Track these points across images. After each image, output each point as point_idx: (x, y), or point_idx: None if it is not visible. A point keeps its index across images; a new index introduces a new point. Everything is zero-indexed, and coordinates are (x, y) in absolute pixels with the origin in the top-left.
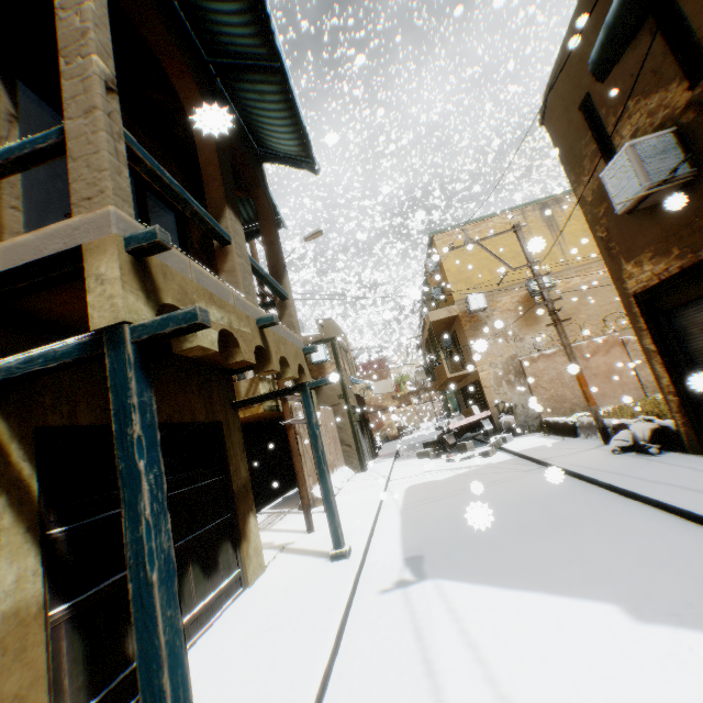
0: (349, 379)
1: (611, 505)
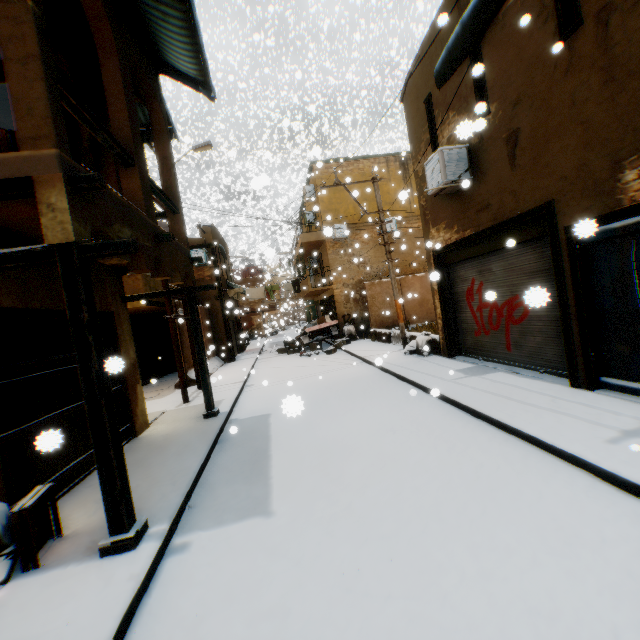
0: (226, 283)
1: (391, 384)
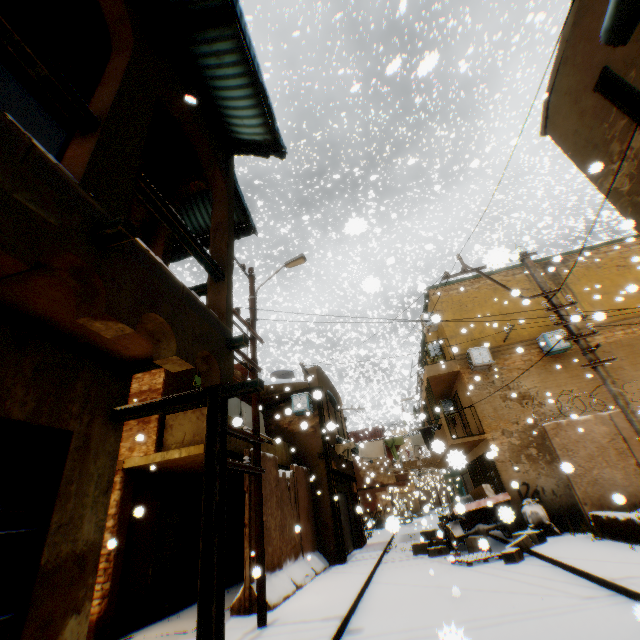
0: (335, 438)
1: None
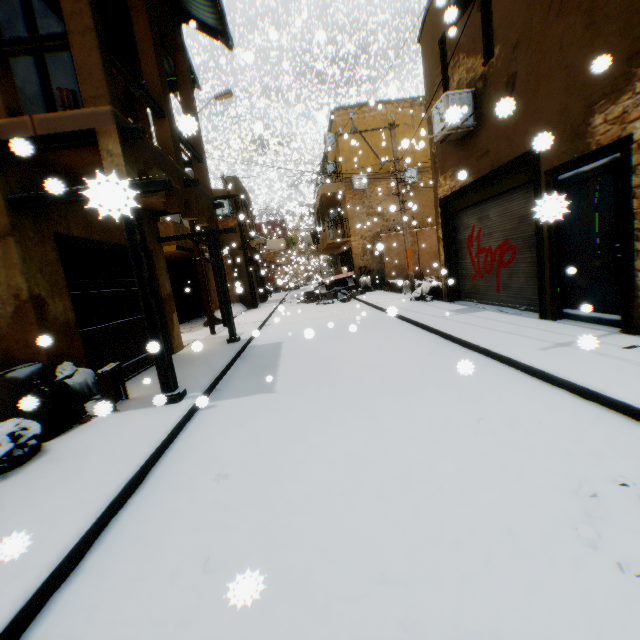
0: (249, 234)
1: (390, 322)
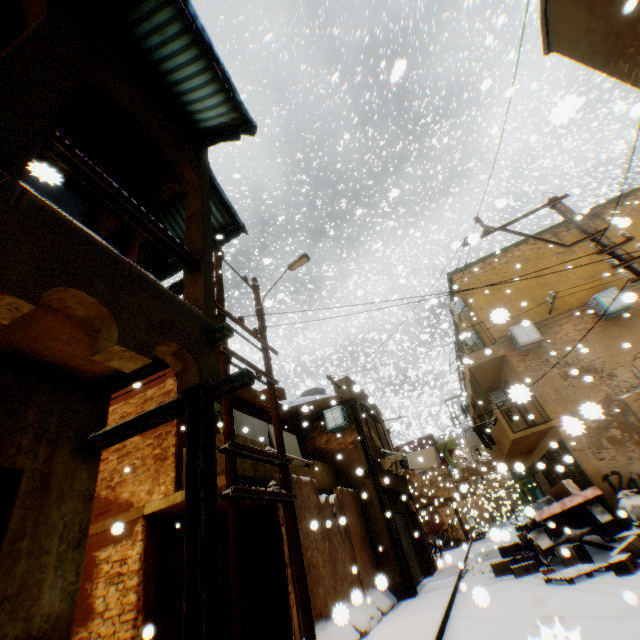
0: (380, 452)
1: None
